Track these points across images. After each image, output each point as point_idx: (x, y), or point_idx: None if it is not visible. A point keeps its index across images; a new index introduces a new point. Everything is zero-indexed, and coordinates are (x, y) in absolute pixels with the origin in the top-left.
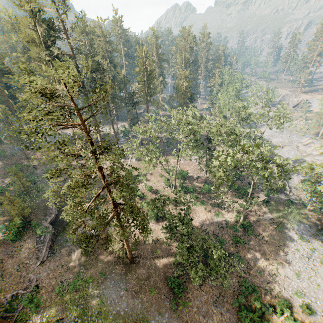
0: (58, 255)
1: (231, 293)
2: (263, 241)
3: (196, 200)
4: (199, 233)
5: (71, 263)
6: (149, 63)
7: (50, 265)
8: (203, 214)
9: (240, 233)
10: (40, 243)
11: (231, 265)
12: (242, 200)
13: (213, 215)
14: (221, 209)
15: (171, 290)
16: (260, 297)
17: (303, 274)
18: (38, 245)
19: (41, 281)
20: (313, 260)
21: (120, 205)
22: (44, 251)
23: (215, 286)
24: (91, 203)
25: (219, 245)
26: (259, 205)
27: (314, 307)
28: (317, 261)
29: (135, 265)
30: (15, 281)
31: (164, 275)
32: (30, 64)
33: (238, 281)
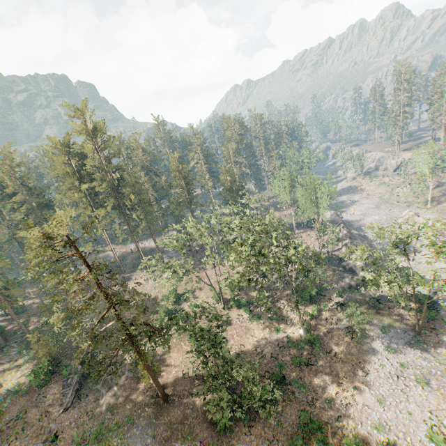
0: (84, 400)
1: (289, 434)
2: (336, 359)
3: (251, 315)
4: (252, 357)
5: (97, 408)
6: (184, 167)
7: (74, 413)
8: (259, 332)
9: (307, 351)
10: (66, 387)
11: (293, 396)
12: (310, 307)
13: (271, 332)
14: (283, 322)
15: (211, 435)
16: (325, 436)
17: (389, 399)
18: (64, 389)
19: (61, 431)
20: (405, 378)
21: (131, 325)
22: (69, 396)
23: (269, 427)
24: (96, 324)
25: (279, 370)
26: (332, 310)
27: (402, 445)
28: (411, 379)
29: (168, 405)
30: (36, 433)
31: (204, 415)
32: (66, 194)
33: (299, 417)
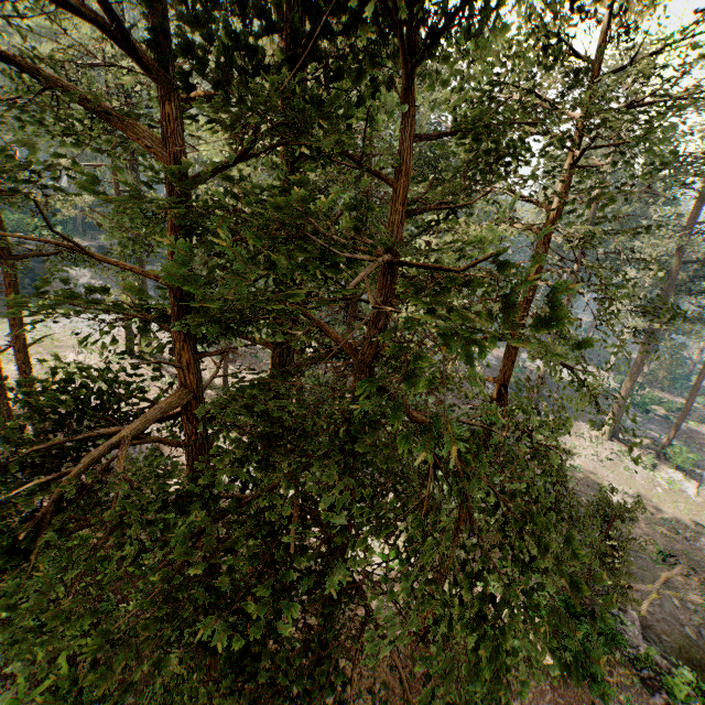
0: None
1: None
2: None
3: None
4: None
5: None
6: None
7: None
8: None
9: None
10: None
11: None
12: None
13: None
14: None
15: None
16: None
17: None
18: None
19: None
20: None
21: None
22: None
23: None
24: None
25: None
26: None
27: None
28: None
29: None
30: None
31: None
32: None
33: None
